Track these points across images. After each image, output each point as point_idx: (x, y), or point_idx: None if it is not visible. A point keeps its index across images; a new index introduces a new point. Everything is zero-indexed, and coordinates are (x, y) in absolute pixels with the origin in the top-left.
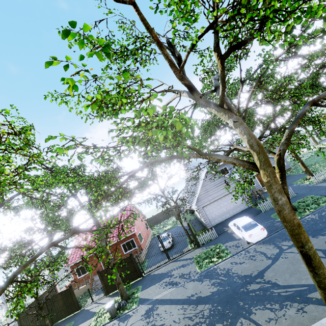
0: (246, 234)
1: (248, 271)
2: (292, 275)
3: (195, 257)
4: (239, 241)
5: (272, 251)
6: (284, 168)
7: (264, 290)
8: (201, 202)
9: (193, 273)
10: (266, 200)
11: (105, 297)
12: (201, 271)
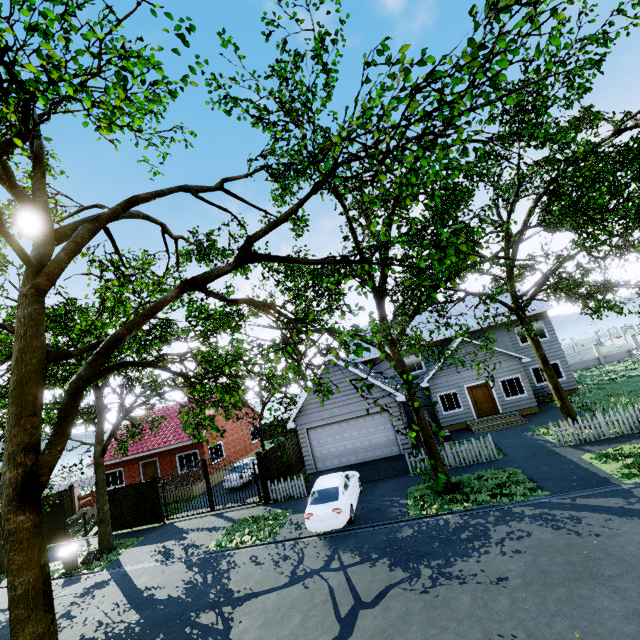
0: (307, 509)
1: (242, 585)
2: (263, 626)
3: (238, 521)
4: None
5: (312, 564)
6: (66, 414)
7: (206, 631)
8: (307, 418)
9: (203, 548)
10: (445, 450)
11: None
12: (211, 551)
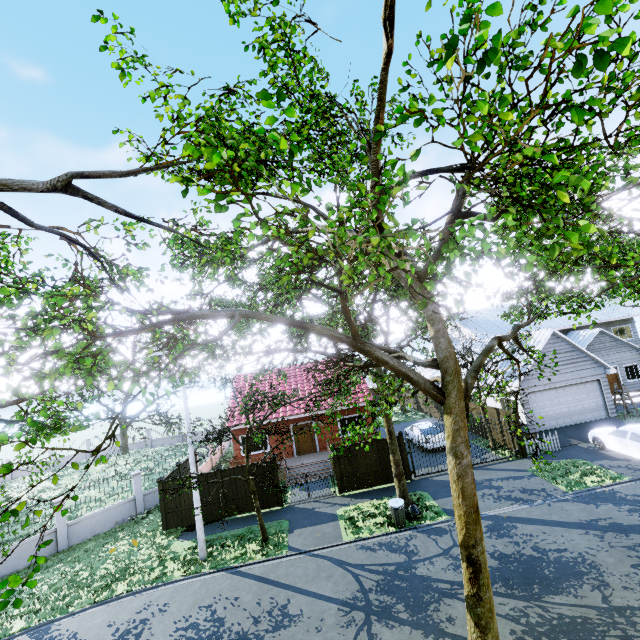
0: None
1: None
2: None
3: (533, 470)
4: (629, 462)
5: None
6: None
7: None
8: (529, 383)
9: (553, 491)
10: (638, 415)
11: (336, 497)
12: (577, 491)
